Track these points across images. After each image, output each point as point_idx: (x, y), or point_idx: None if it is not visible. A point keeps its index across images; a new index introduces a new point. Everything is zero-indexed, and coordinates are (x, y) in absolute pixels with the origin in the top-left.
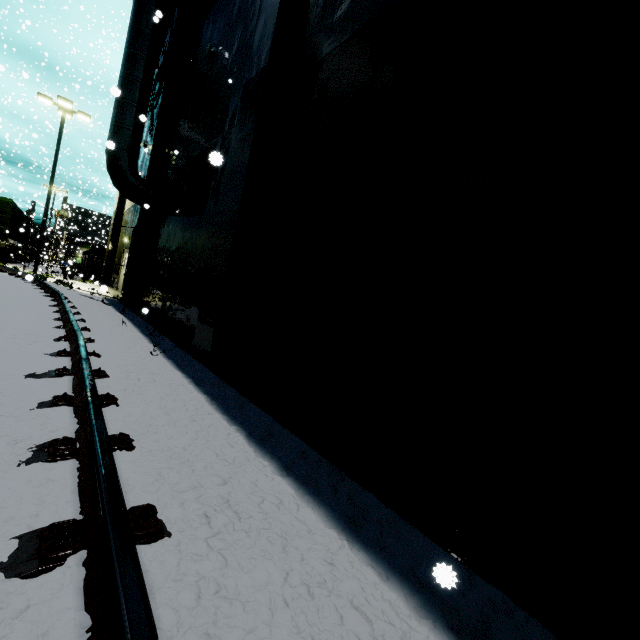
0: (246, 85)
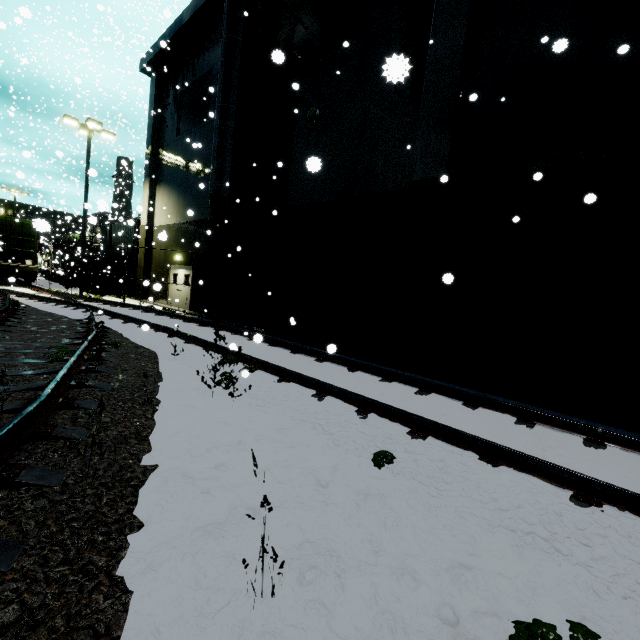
0: (416, 182)
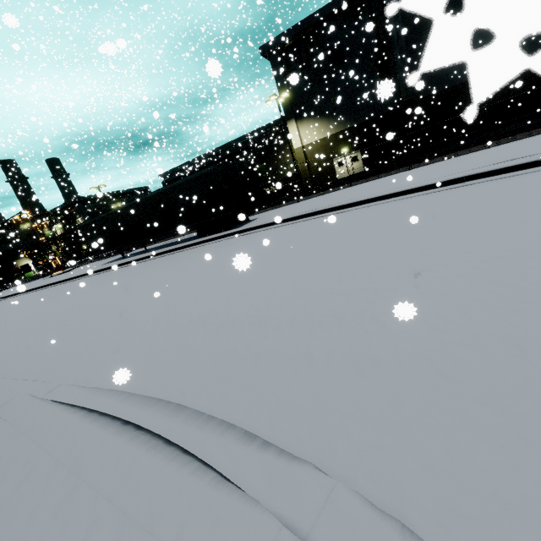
0: None
